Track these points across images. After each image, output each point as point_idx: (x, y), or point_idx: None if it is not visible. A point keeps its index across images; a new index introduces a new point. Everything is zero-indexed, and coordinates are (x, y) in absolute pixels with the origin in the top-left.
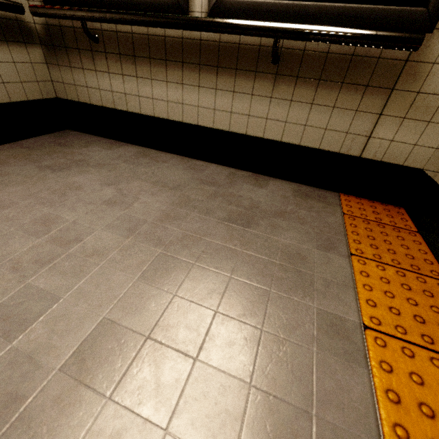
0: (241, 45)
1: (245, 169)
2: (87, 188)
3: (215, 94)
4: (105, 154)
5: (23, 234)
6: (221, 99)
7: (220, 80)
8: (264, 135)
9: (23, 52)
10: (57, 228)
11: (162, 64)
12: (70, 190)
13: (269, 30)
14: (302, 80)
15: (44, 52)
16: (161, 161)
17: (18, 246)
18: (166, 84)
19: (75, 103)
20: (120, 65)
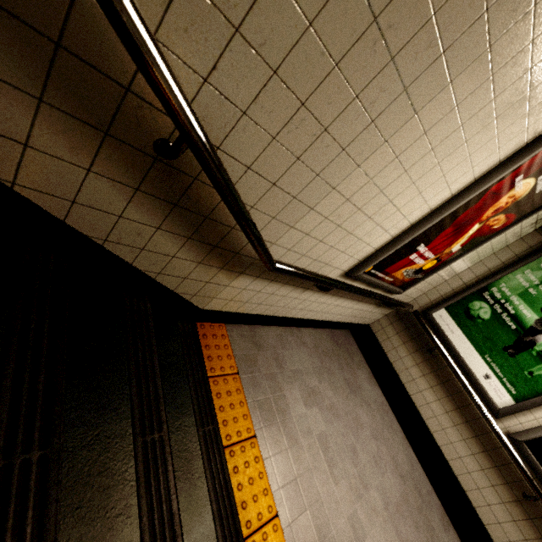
0: (512, 464)
1: (439, 496)
2: (365, 431)
3: (470, 455)
4: (368, 390)
5: (349, 457)
6: (470, 461)
7: (480, 456)
8: (476, 508)
9: (386, 311)
10: (359, 466)
11: (454, 405)
12: (359, 425)
13: (538, 493)
14: (532, 523)
15: (391, 312)
16: (394, 430)
17: (348, 467)
18: (444, 412)
19: (376, 340)
20: (428, 372)
